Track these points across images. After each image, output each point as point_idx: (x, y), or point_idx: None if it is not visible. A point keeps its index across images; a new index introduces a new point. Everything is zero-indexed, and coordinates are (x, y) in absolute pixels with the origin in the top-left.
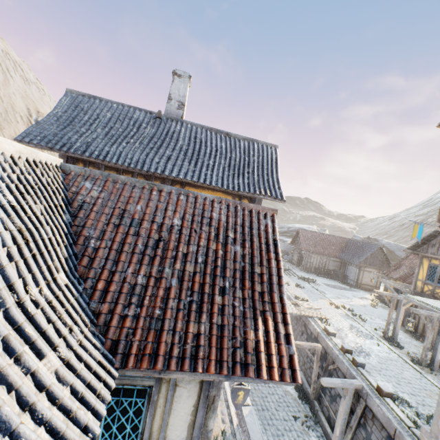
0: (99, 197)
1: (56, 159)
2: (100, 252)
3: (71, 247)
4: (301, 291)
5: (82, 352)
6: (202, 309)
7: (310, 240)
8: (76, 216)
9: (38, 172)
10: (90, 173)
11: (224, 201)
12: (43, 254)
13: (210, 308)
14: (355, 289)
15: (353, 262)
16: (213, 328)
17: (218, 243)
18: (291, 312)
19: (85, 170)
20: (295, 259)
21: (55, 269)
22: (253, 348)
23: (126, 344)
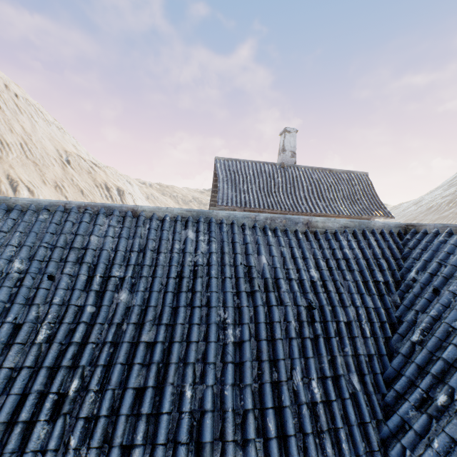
0: None
1: None
2: None
3: None
4: None
5: None
6: None
7: None
8: None
9: None
10: None
11: None
12: None
13: None
14: None
15: None
16: None
17: None
18: None
19: None
20: None
21: None
22: None
23: None
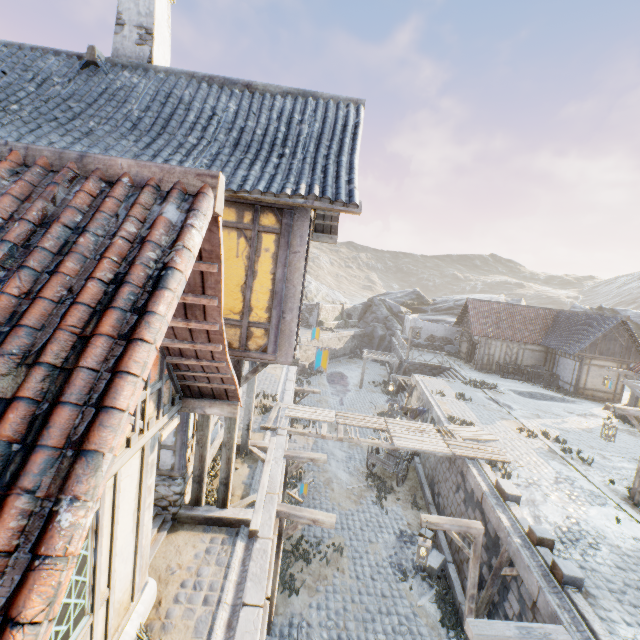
0: None
1: None
2: None
3: None
4: (464, 407)
5: None
6: None
7: (488, 317)
8: None
9: None
10: None
11: (22, 153)
12: None
13: None
14: (572, 399)
15: (567, 352)
16: None
17: None
18: (432, 450)
19: None
20: (463, 351)
21: None
22: None
23: None
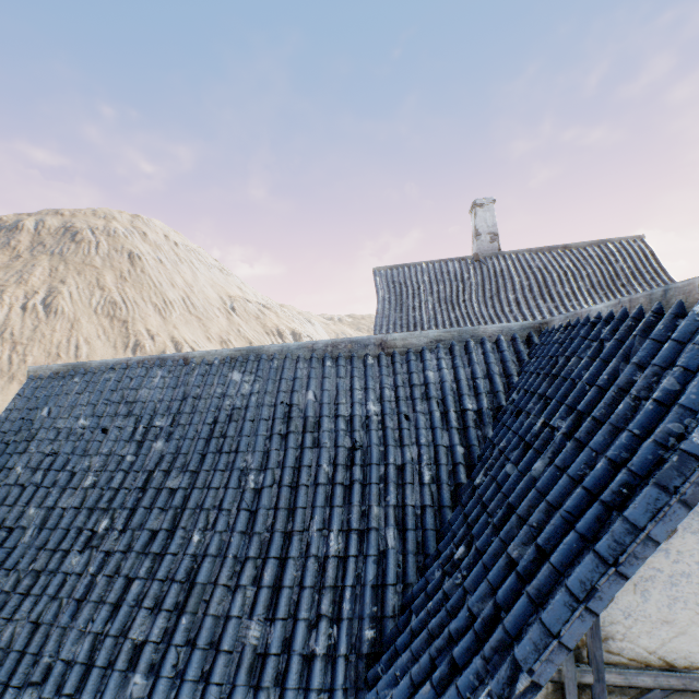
0: None
1: None
2: None
3: None
4: None
5: None
6: None
7: None
8: None
9: None
10: None
11: None
12: None
13: None
14: None
15: None
16: None
17: None
18: None
19: None
20: None
21: None
22: None
23: None
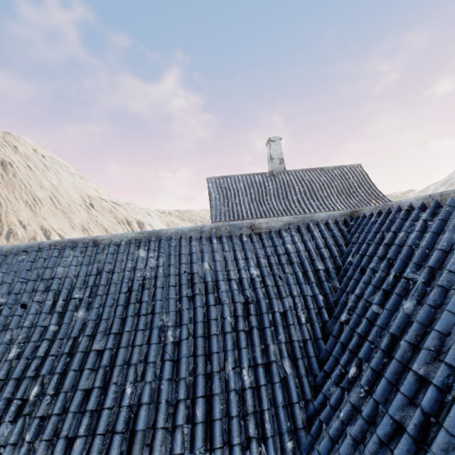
0: None
1: None
2: None
3: None
4: None
5: None
6: None
7: None
8: None
9: None
10: None
11: None
12: None
13: None
14: None
15: None
16: None
17: None
18: None
19: None
20: None
21: None
22: None
23: None
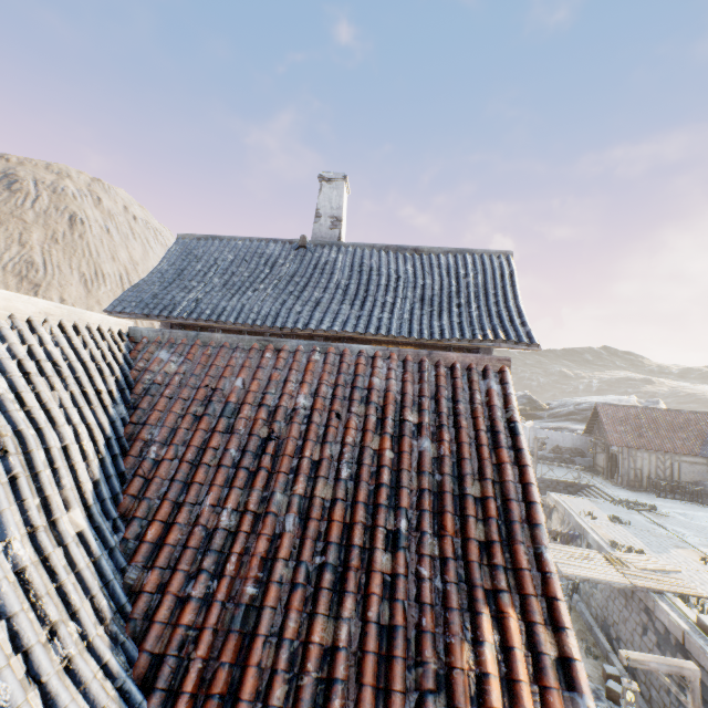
0: (176, 372)
1: (119, 321)
2: (163, 468)
3: (116, 460)
4: (624, 531)
5: (60, 688)
6: (345, 585)
7: (625, 423)
8: (136, 408)
9: (75, 342)
10: (170, 337)
11: (396, 353)
12: (38, 475)
13: (363, 582)
14: None
15: None
16: (368, 635)
17: (384, 435)
18: (607, 579)
19: (163, 333)
20: (600, 464)
21: (63, 502)
22: (471, 694)
23: (177, 667)
